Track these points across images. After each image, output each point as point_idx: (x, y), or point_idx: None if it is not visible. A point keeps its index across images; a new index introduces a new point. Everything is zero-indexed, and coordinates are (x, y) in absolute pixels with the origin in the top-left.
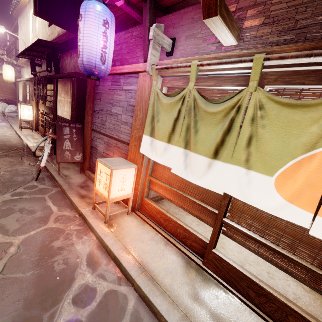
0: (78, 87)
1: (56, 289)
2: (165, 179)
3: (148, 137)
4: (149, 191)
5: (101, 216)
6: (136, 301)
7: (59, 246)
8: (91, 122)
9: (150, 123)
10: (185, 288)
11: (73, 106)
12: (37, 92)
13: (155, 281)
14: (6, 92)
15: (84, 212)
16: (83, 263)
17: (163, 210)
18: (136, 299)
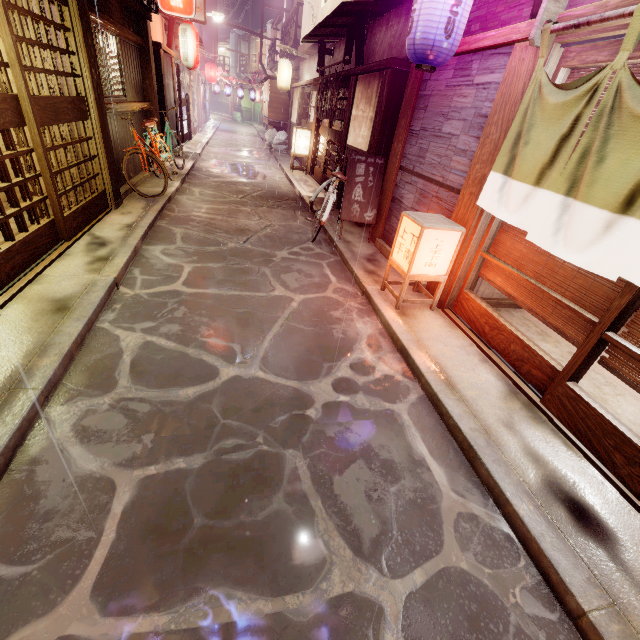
0: (390, 89)
1: (334, 350)
2: (513, 260)
3: (498, 175)
4: (477, 285)
5: (392, 300)
6: (420, 397)
7: (338, 317)
8: (401, 154)
9: (509, 147)
10: (496, 411)
11: (375, 127)
12: (322, 105)
13: (451, 386)
14: (277, 110)
15: (370, 289)
16: (363, 341)
17: (494, 313)
18: (421, 395)
